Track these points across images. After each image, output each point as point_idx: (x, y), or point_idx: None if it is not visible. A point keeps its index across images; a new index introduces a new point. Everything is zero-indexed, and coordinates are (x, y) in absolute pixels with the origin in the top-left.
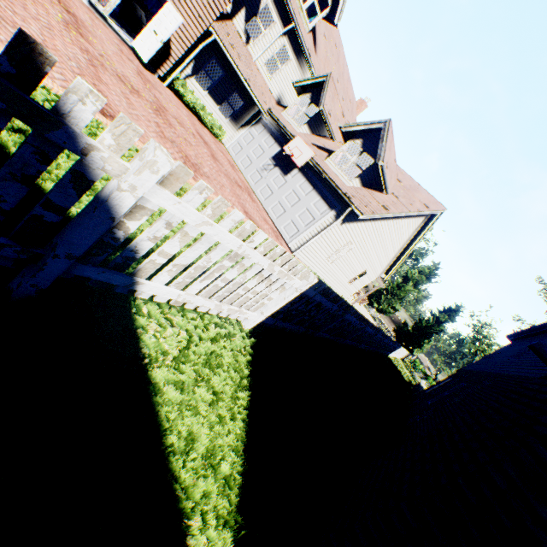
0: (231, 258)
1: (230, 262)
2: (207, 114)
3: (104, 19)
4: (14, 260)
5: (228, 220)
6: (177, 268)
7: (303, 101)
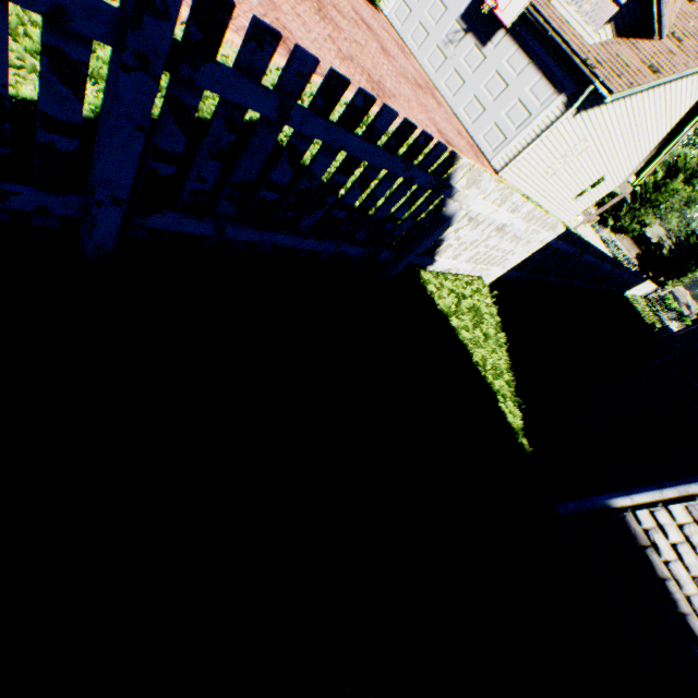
0: (497, 229)
1: (495, 233)
2: None
3: None
4: (387, 261)
5: (508, 204)
6: (459, 246)
7: None
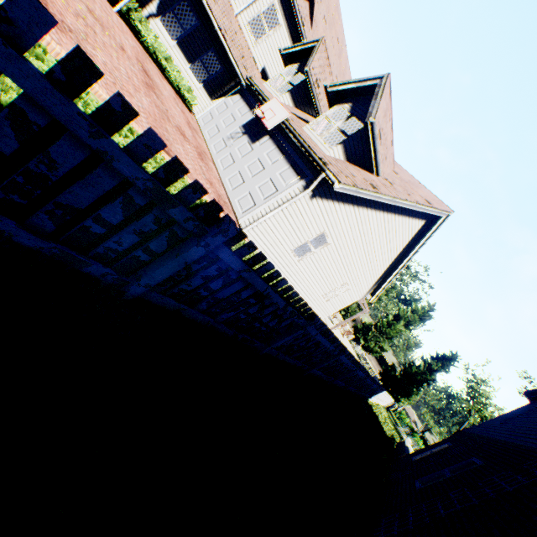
0: None
1: None
2: (173, 69)
3: None
4: None
5: None
6: None
7: (291, 74)
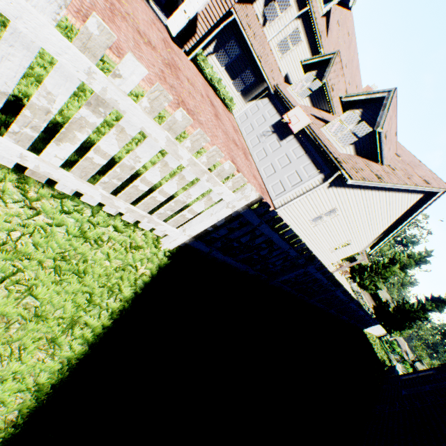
0: (92, 105)
1: (95, 116)
2: (221, 87)
3: (147, 1)
4: None
5: None
6: None
7: (309, 78)
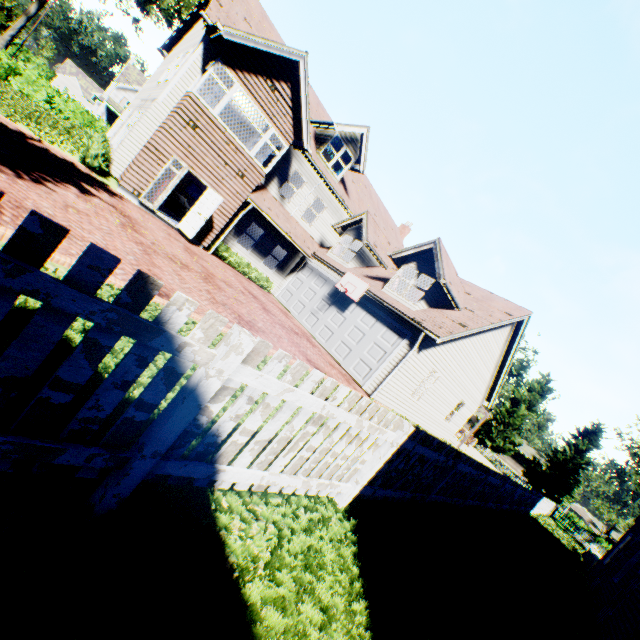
0: (314, 422)
1: (314, 427)
2: (252, 270)
3: (153, 212)
4: (100, 469)
5: (308, 382)
6: (259, 445)
7: (346, 239)
